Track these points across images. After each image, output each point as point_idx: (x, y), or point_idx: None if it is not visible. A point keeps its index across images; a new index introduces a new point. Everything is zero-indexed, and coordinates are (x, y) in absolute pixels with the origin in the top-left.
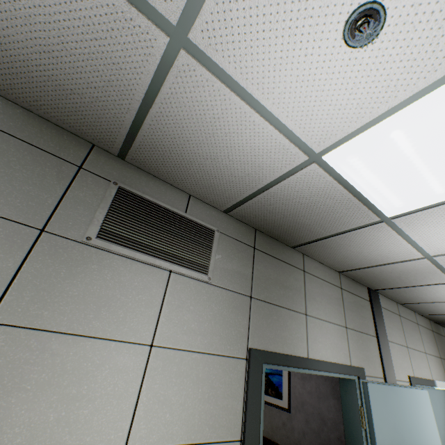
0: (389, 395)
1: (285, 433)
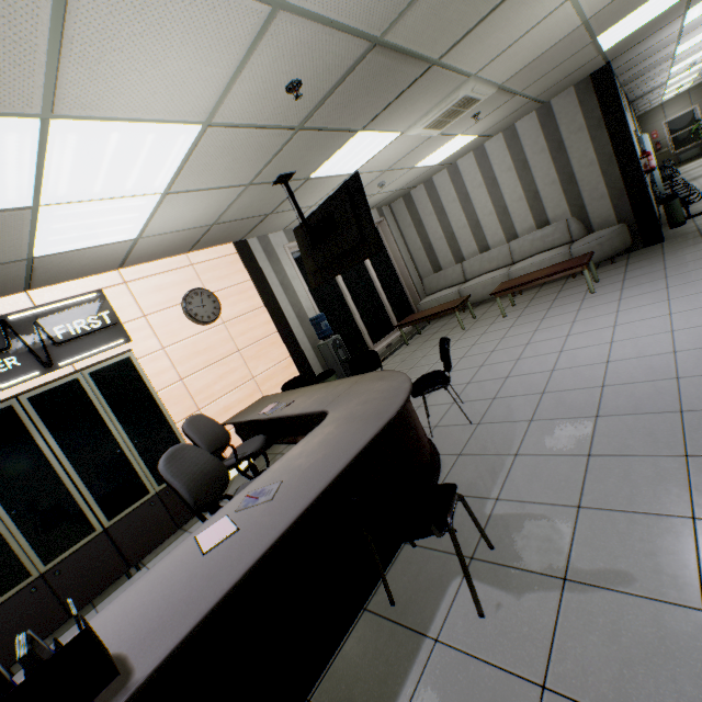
0: (644, 138)
1: None
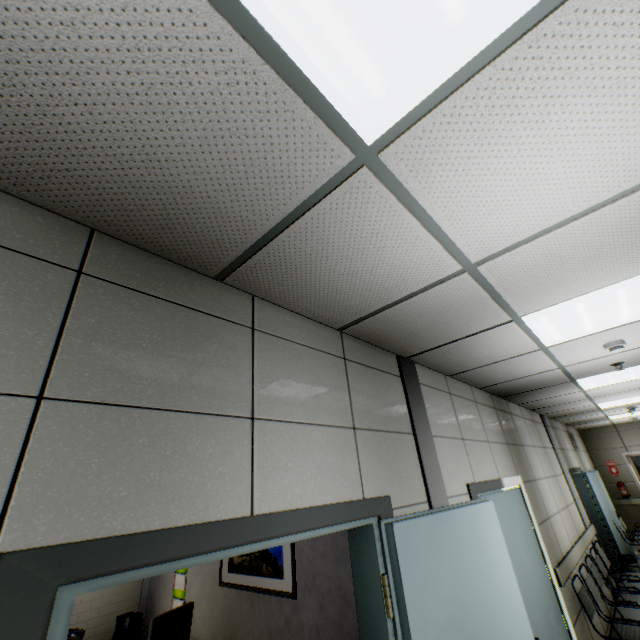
0: (433, 532)
1: (290, 638)
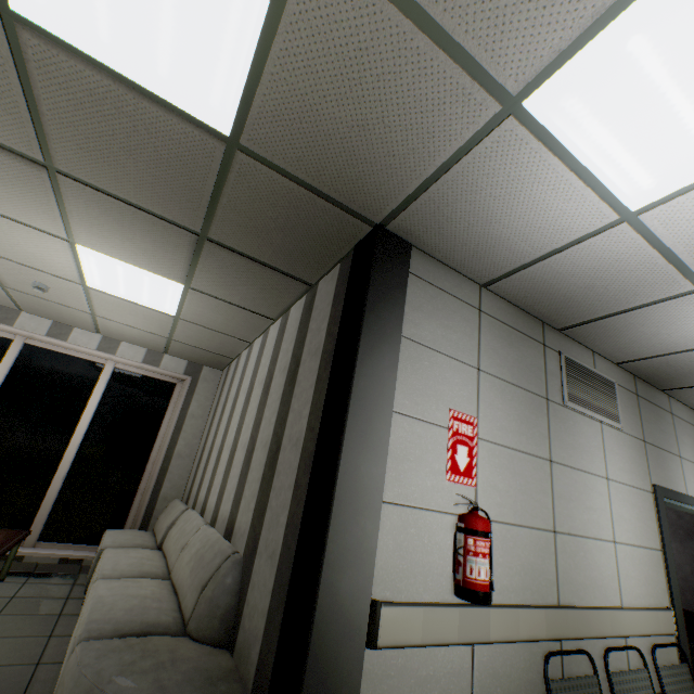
0: None
1: None
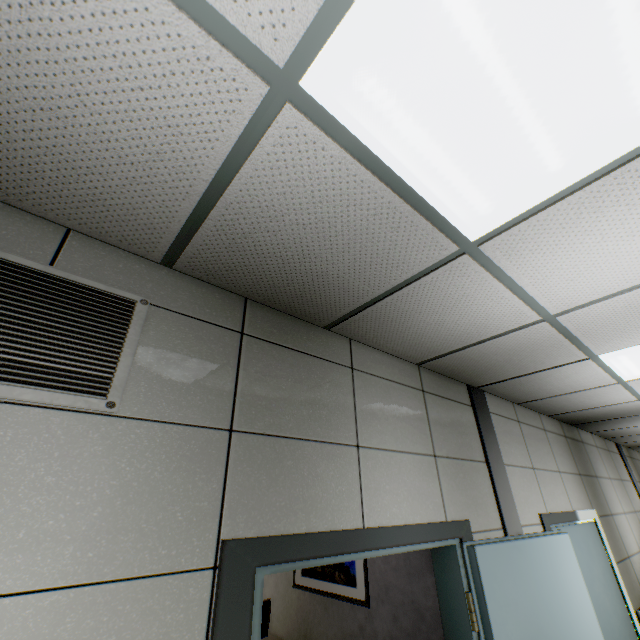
0: (511, 558)
1: None
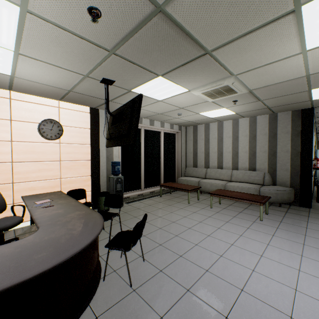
0: (318, 151)
1: None
